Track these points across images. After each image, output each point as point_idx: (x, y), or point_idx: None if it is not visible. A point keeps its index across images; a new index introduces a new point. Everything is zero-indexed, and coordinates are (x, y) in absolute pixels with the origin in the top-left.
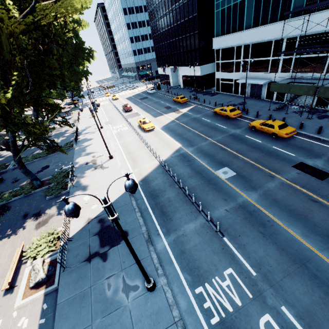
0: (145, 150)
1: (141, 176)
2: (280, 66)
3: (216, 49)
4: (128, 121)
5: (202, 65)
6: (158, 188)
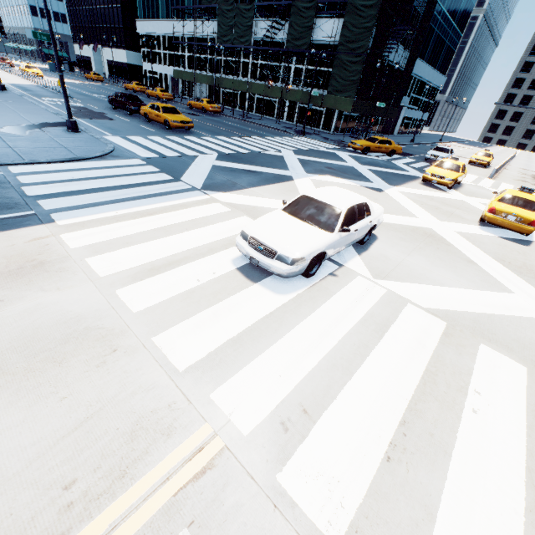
0: (23, 80)
1: (11, 83)
2: (187, 62)
3: (141, 34)
4: (4, 64)
5: (129, 50)
6: (28, 87)
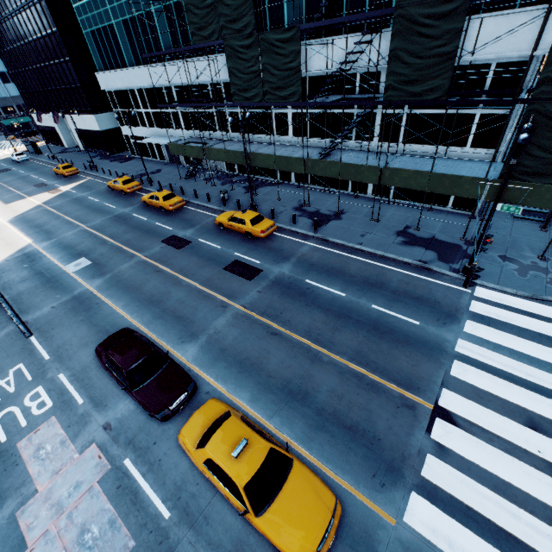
0: None
1: None
2: (182, 121)
3: (107, 90)
4: None
5: (98, 114)
6: None
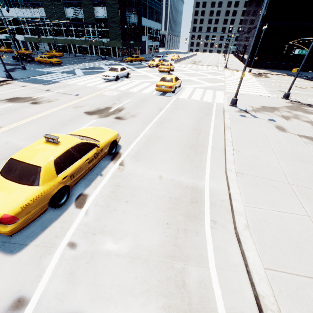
0: None
1: None
2: (29, 32)
3: None
4: None
5: None
6: None
